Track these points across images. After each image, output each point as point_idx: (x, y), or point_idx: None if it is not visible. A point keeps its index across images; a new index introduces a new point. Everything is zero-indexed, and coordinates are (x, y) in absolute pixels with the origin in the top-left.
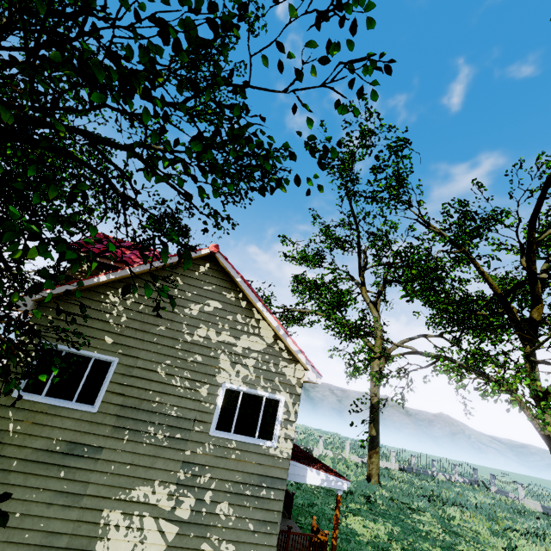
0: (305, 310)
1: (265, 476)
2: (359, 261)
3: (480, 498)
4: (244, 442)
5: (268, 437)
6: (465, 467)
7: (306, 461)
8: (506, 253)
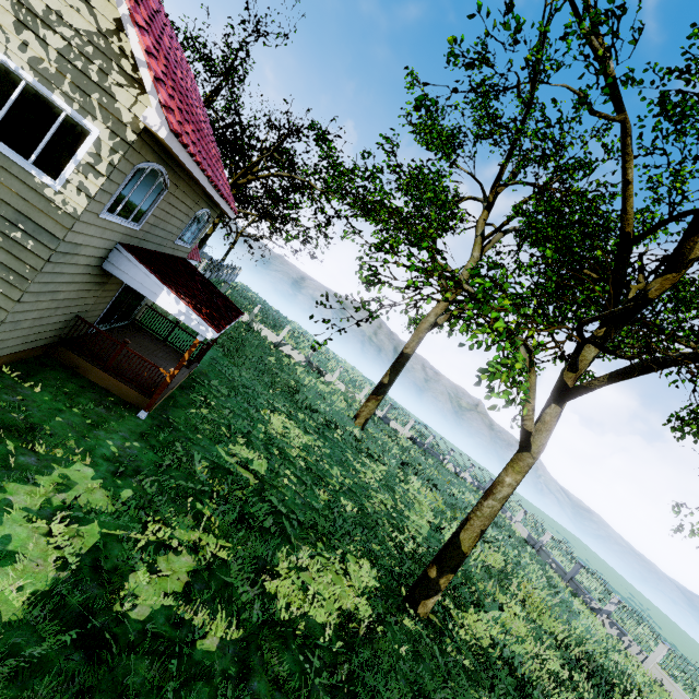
0: None
1: (27, 218)
2: (503, 166)
3: (469, 496)
4: (6, 157)
5: (51, 173)
6: None
7: (184, 293)
8: None
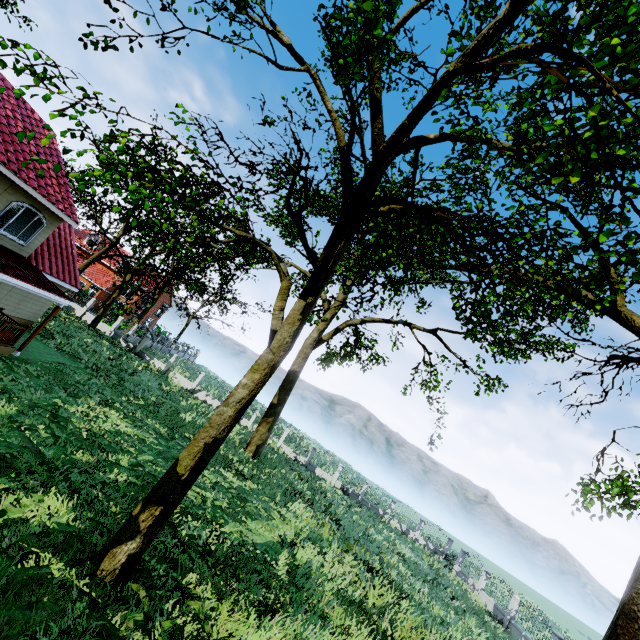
0: (287, 262)
1: None
2: None
3: (402, 548)
4: None
5: None
6: (493, 570)
7: None
8: (509, 187)
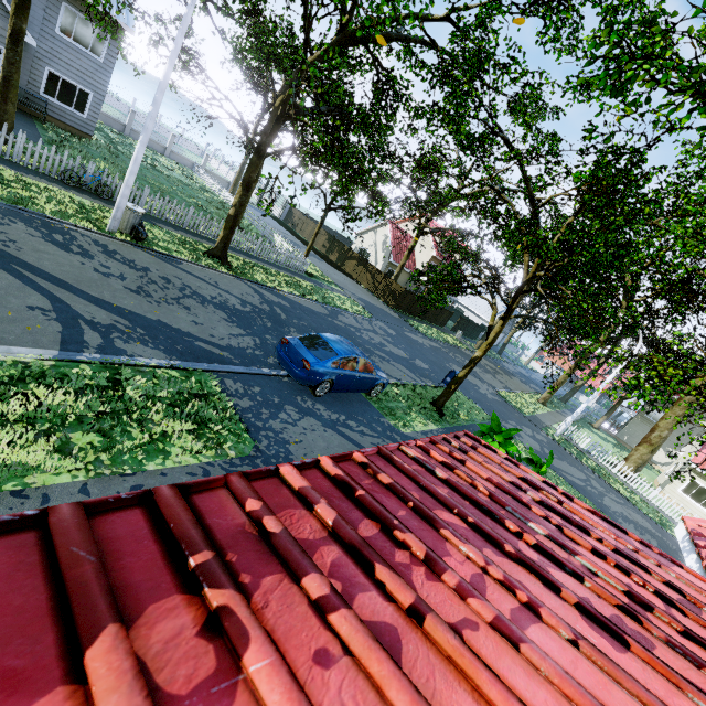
0: None
1: None
2: None
3: None
4: None
5: None
6: None
7: None
8: None
